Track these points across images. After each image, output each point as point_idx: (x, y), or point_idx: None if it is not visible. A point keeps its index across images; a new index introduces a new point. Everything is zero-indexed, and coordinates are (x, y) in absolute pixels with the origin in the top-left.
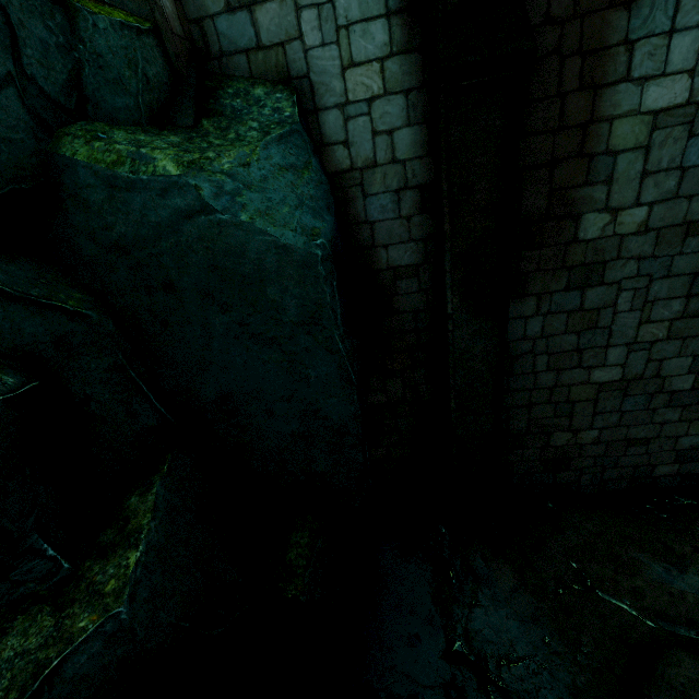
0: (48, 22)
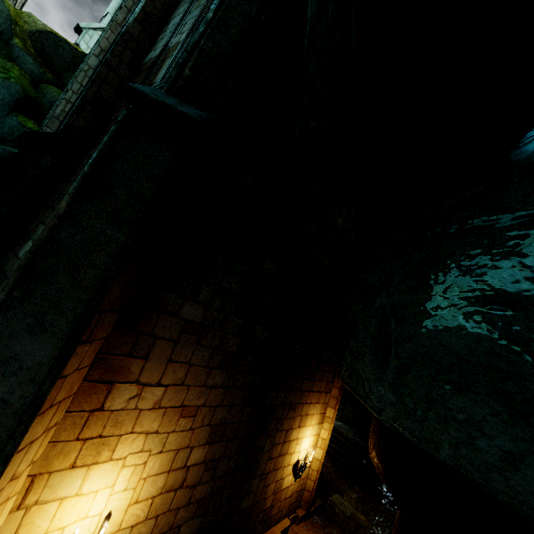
0: (0, 111)
